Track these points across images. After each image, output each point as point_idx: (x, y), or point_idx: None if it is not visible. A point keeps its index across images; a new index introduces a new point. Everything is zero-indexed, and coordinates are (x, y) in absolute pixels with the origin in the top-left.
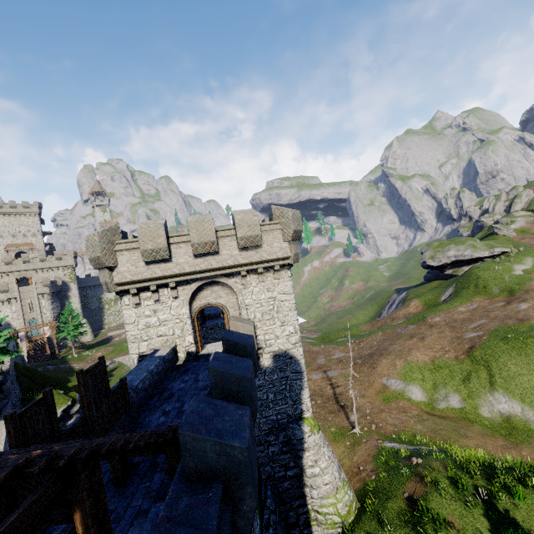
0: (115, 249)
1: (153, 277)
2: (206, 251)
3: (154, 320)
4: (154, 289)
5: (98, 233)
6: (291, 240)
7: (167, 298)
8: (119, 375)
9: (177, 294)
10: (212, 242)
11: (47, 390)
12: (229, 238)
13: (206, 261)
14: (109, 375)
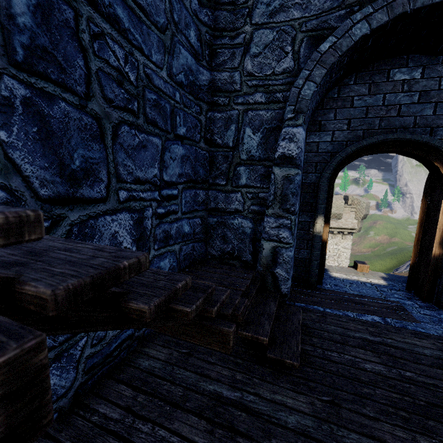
0: None
1: None
2: None
3: None
4: None
5: None
6: (360, 220)
7: None
8: None
9: None
10: None
11: None
12: None
13: None
14: None
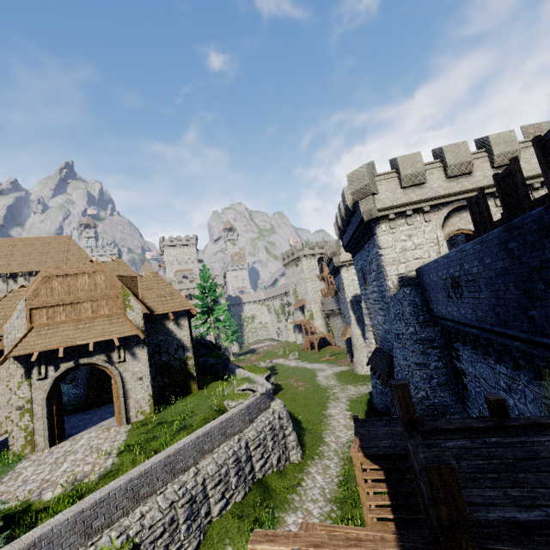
0: (376, 180)
1: (410, 202)
2: (461, 172)
3: (409, 244)
4: (410, 214)
5: (365, 165)
6: None
7: (419, 223)
8: (284, 370)
9: (430, 219)
10: (468, 162)
11: (498, 172)
12: (480, 160)
13: (459, 184)
14: (275, 369)
